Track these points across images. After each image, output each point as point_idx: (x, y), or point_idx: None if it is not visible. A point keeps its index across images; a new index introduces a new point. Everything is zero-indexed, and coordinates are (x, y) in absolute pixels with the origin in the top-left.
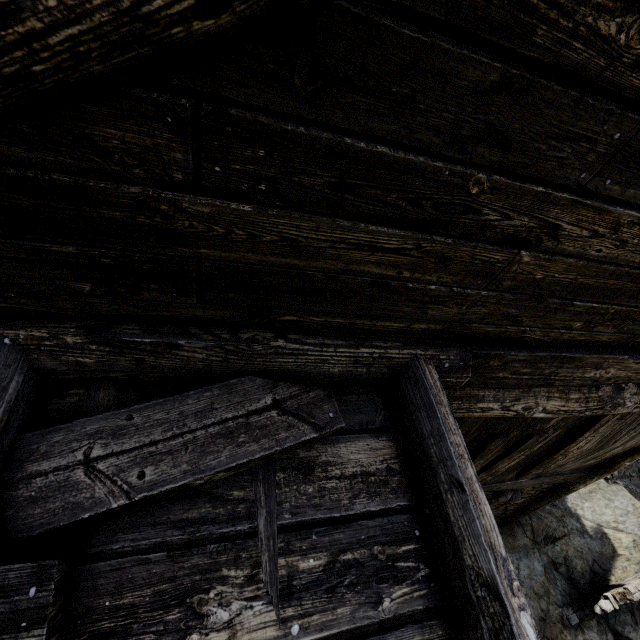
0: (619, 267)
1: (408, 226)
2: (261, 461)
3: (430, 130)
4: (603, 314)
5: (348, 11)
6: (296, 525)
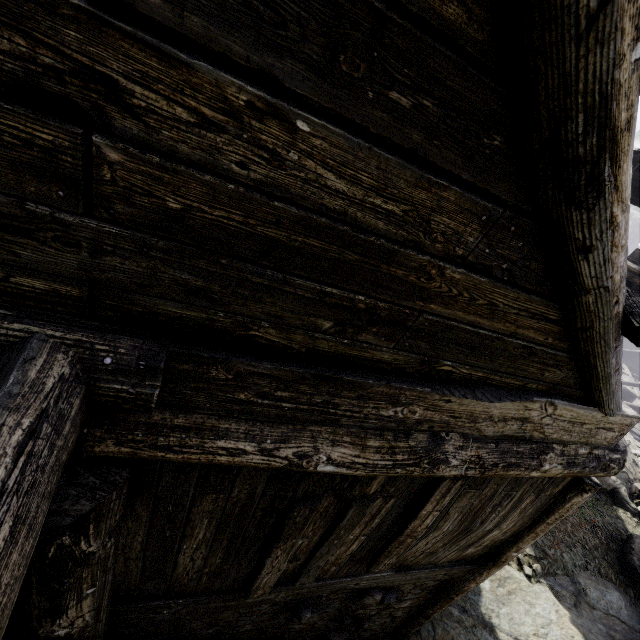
0: (308, 213)
1: None
2: None
3: None
4: (352, 310)
5: None
6: None
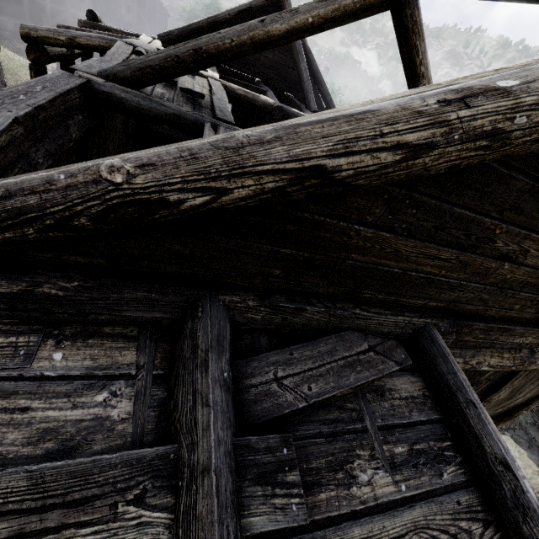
0: None
1: (458, 247)
2: (368, 383)
3: (492, 205)
4: (533, 301)
5: (484, 162)
6: (386, 426)
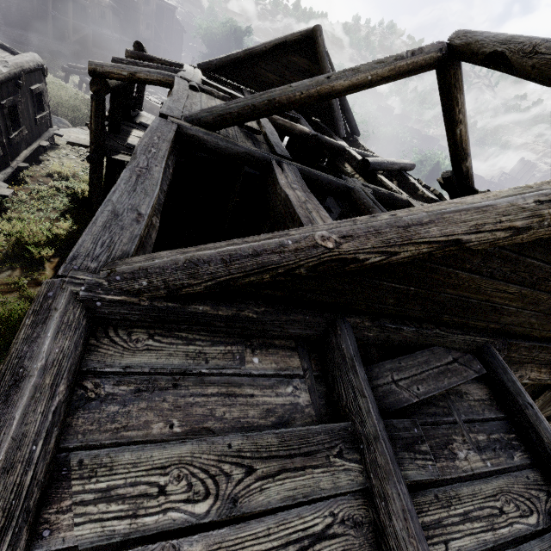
0: None
1: (522, 284)
2: (455, 387)
3: None
4: None
5: None
6: (468, 420)
